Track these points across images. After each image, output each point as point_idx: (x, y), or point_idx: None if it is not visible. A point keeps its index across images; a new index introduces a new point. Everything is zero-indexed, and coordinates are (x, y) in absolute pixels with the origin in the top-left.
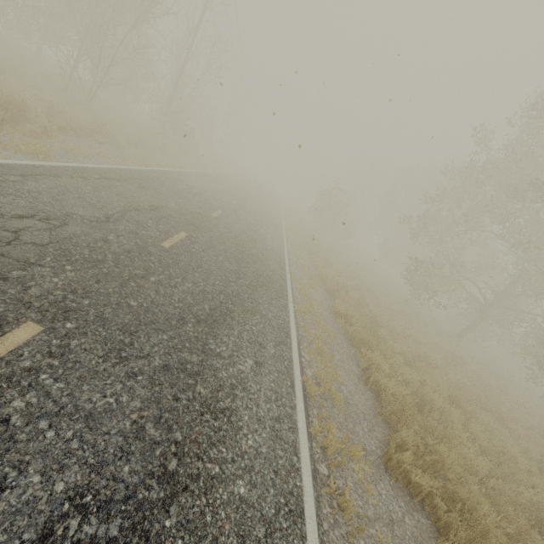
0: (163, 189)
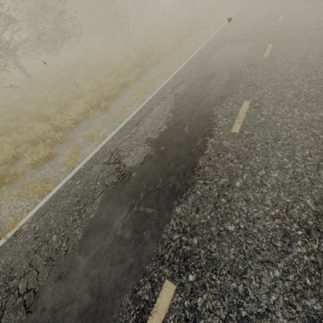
0: (254, 11)
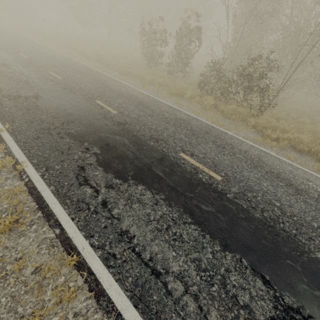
0: None
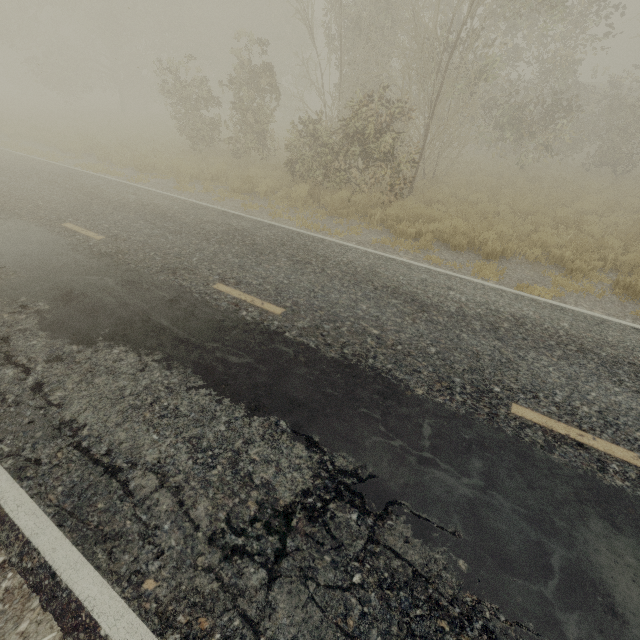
0: None
